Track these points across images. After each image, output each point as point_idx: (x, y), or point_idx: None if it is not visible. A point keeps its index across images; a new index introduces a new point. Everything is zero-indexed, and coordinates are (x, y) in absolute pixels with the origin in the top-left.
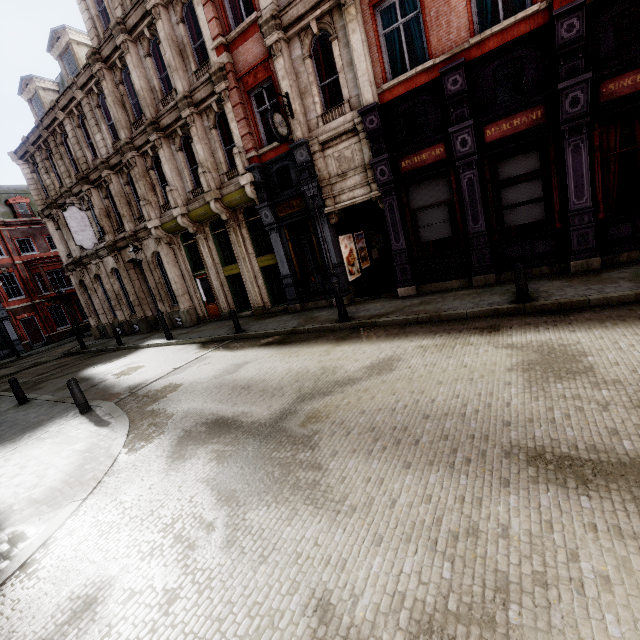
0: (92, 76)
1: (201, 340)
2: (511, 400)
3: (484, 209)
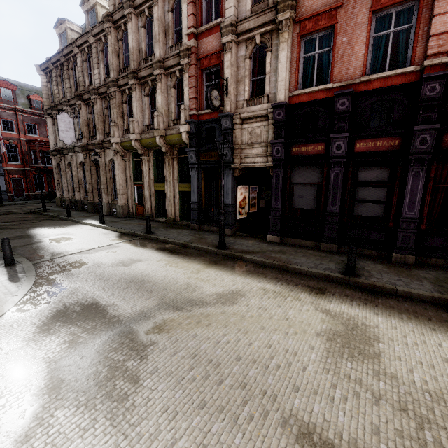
0: (103, 30)
1: (121, 231)
2: (308, 365)
3: (342, 197)
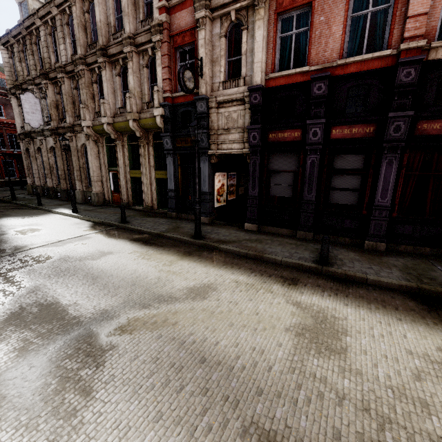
0: None
1: (95, 220)
2: (274, 365)
3: (317, 185)
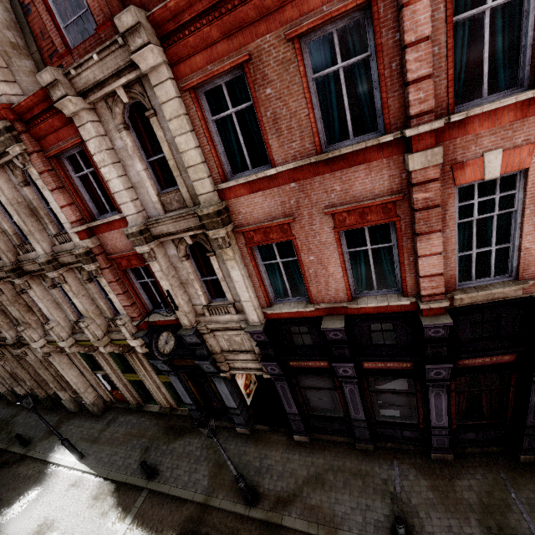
0: None
1: (114, 479)
2: None
3: (363, 404)
